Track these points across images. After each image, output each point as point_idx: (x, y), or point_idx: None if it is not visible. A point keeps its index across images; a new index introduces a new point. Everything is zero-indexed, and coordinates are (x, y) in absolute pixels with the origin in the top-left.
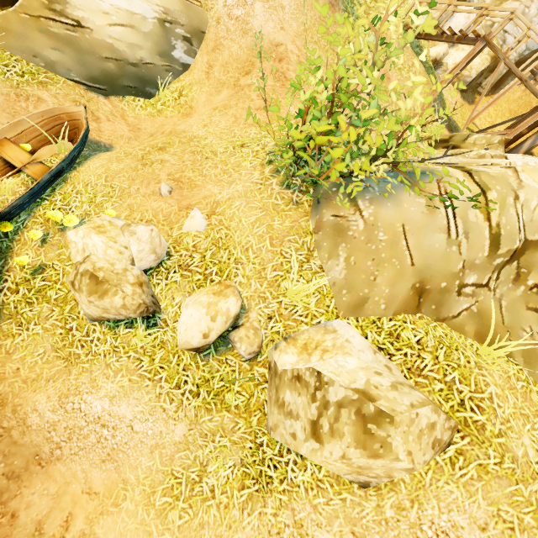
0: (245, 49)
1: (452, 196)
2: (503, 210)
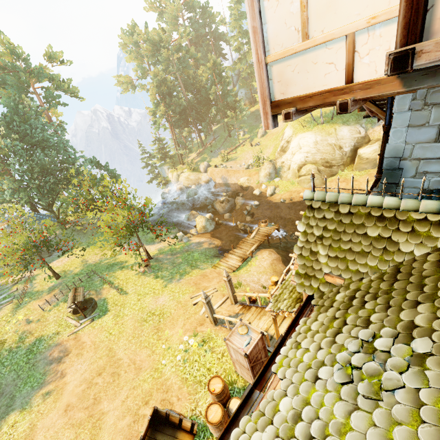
0: None
1: None
2: None
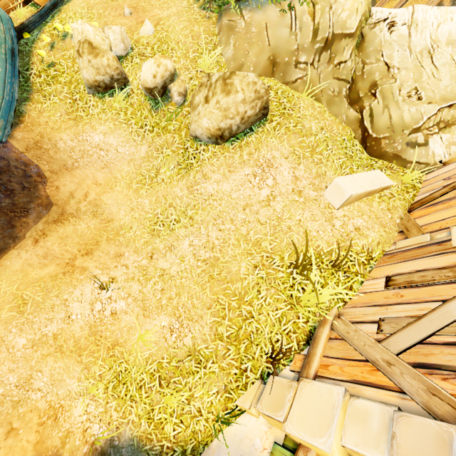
0: None
1: None
2: (322, 15)
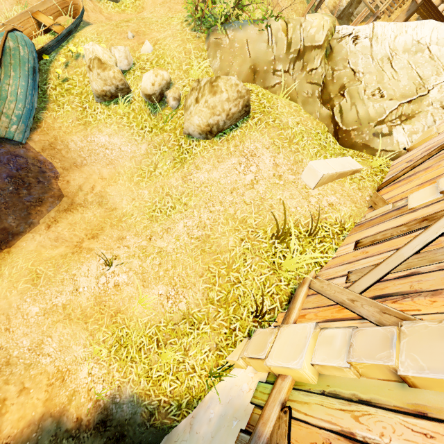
0: None
1: (264, 17)
2: (294, 32)
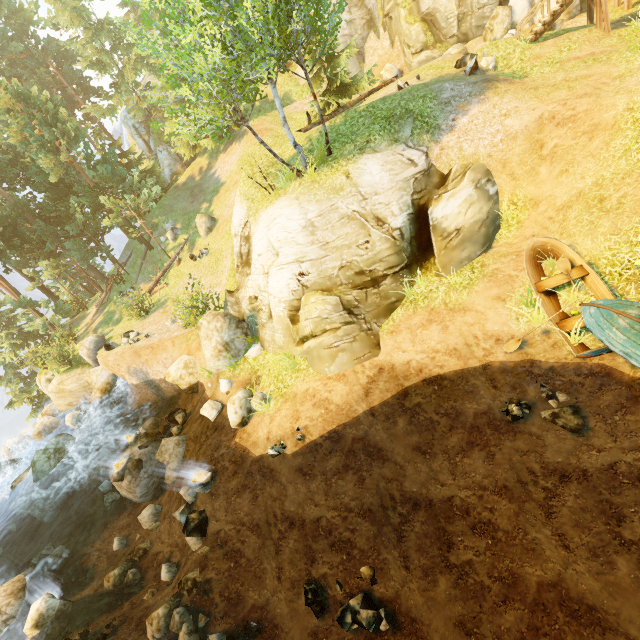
0: (523, 142)
1: None
2: None
